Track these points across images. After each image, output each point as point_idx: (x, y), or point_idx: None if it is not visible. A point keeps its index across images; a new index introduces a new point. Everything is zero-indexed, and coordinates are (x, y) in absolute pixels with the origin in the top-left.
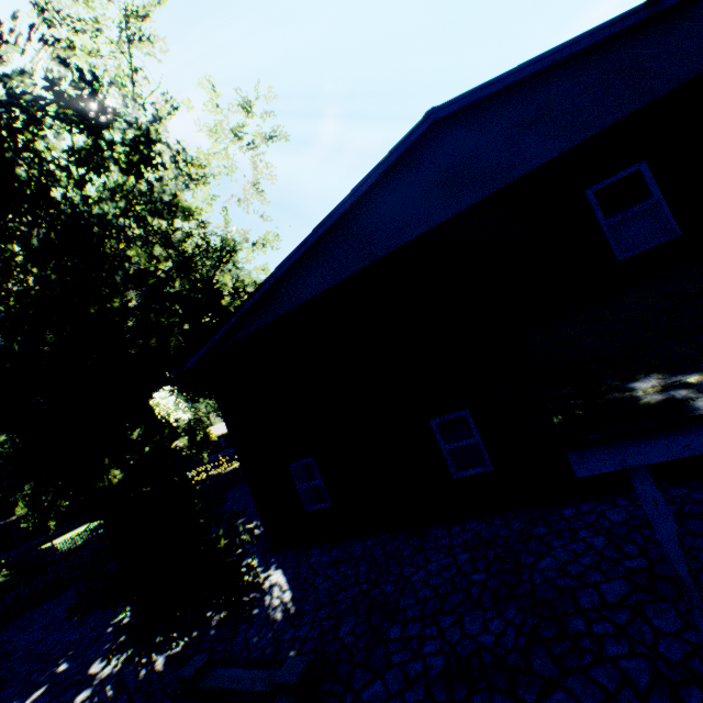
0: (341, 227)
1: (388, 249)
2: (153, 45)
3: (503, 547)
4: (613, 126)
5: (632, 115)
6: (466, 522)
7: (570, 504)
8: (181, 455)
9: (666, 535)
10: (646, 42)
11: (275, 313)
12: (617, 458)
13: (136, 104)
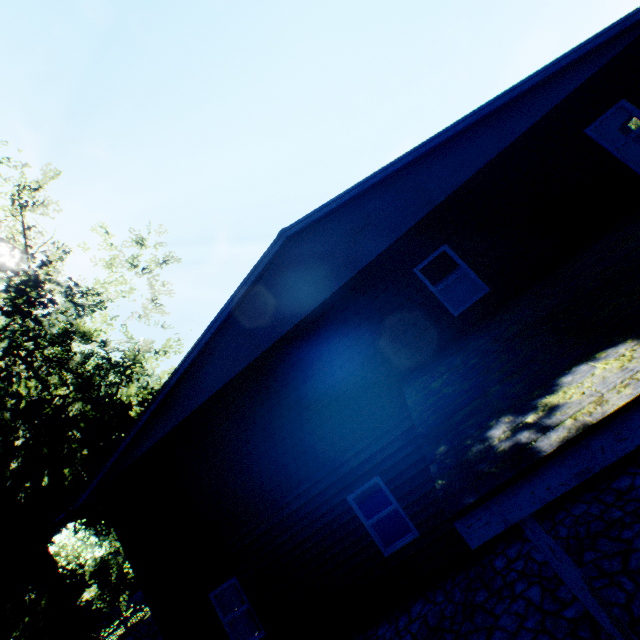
0: (227, 328)
1: (272, 340)
2: (47, 207)
3: (452, 632)
4: (416, 225)
5: (426, 216)
6: (410, 608)
7: (499, 553)
8: (88, 612)
9: (576, 585)
10: (418, 173)
11: (174, 420)
12: (498, 517)
13: (25, 255)
